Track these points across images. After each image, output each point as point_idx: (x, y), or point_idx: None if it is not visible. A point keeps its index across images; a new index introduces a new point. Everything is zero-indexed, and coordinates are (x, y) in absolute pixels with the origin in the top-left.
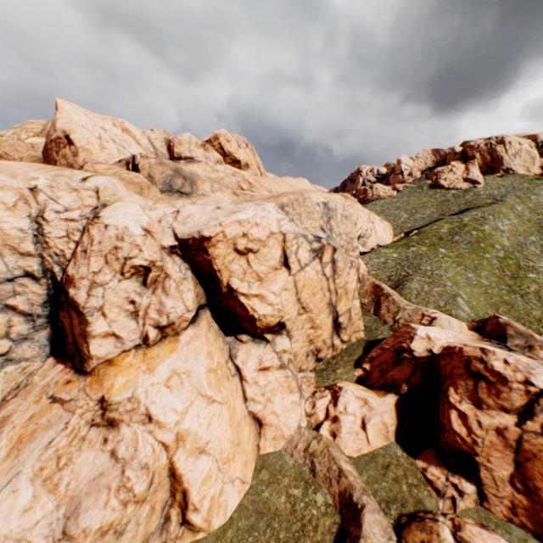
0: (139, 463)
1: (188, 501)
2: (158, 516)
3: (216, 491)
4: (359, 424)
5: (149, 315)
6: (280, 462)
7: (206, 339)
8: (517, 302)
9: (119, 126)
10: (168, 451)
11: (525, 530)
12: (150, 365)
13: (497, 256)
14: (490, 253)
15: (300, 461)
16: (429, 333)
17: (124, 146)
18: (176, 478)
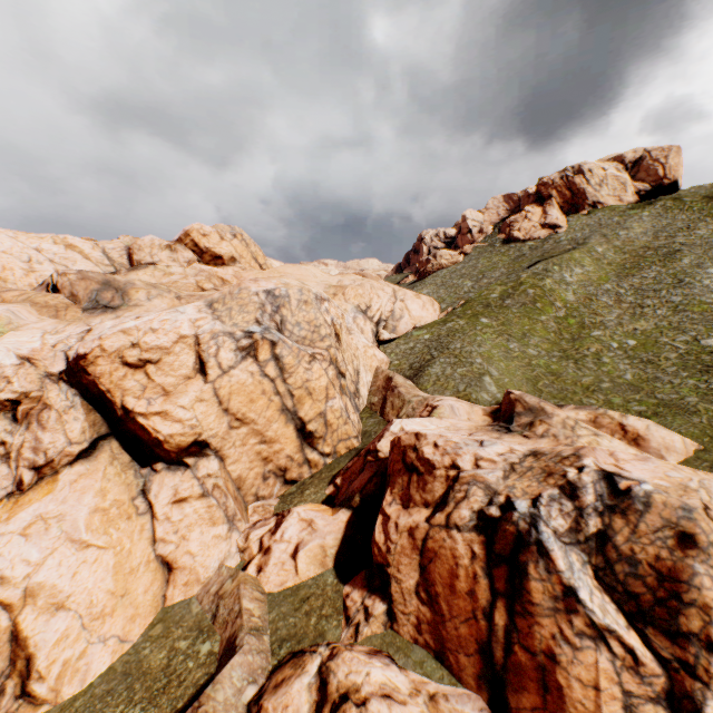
0: None
1: (33, 668)
2: None
3: (75, 654)
4: (290, 552)
5: (24, 455)
6: (183, 612)
7: (103, 475)
8: (567, 370)
9: (61, 243)
10: (12, 611)
11: (429, 651)
12: (13, 513)
13: (556, 316)
14: (548, 313)
15: (207, 607)
16: (405, 427)
17: (66, 264)
18: (19, 642)
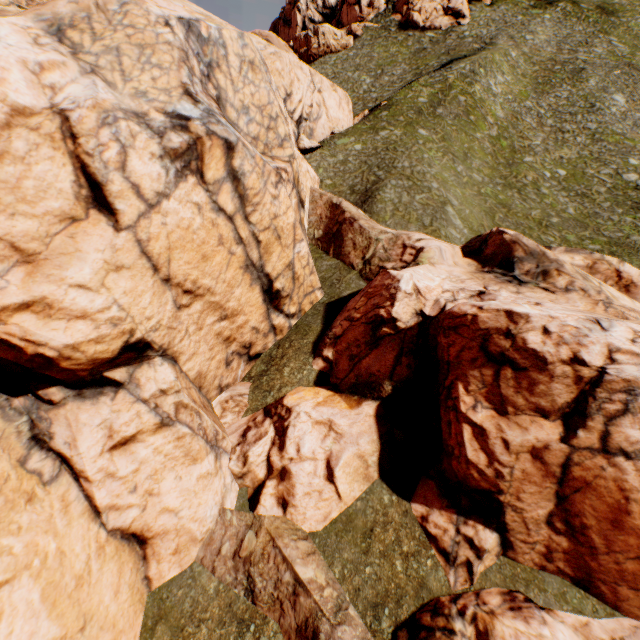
0: None
1: None
2: None
3: None
4: (322, 474)
5: None
6: (192, 595)
7: None
8: (514, 201)
9: None
10: None
11: (562, 577)
12: None
13: (491, 134)
14: (483, 130)
15: (229, 578)
16: (418, 284)
17: None
18: None
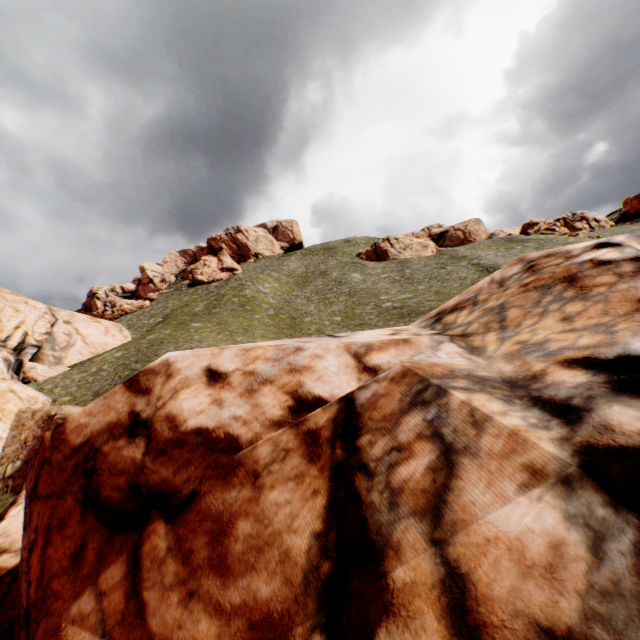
0: None
1: None
2: None
3: None
4: None
5: None
6: None
7: None
8: None
9: None
10: None
11: None
12: None
13: (268, 312)
14: (260, 312)
15: None
16: None
17: None
18: None
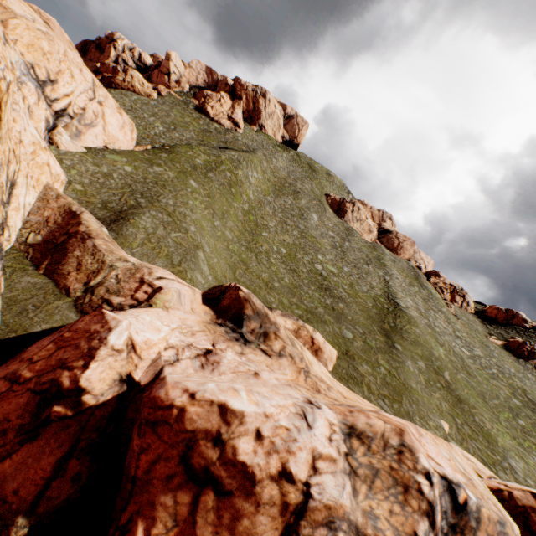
0: None
1: None
2: None
3: None
4: None
5: None
6: None
7: None
8: (253, 262)
9: None
10: None
11: None
12: None
13: (244, 207)
14: (239, 202)
15: None
16: (137, 336)
17: None
18: None
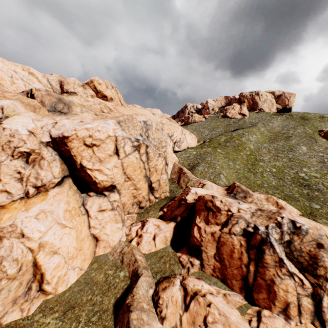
0: (12, 258)
1: (44, 278)
2: (24, 287)
3: (62, 273)
4: (152, 237)
5: (30, 180)
6: (105, 259)
7: (67, 194)
8: (251, 177)
9: (26, 71)
10: (33, 253)
11: (218, 279)
12: (27, 207)
13: (246, 154)
14: (243, 152)
15: (117, 257)
16: (197, 191)
17: (29, 83)
18: (37, 267)
